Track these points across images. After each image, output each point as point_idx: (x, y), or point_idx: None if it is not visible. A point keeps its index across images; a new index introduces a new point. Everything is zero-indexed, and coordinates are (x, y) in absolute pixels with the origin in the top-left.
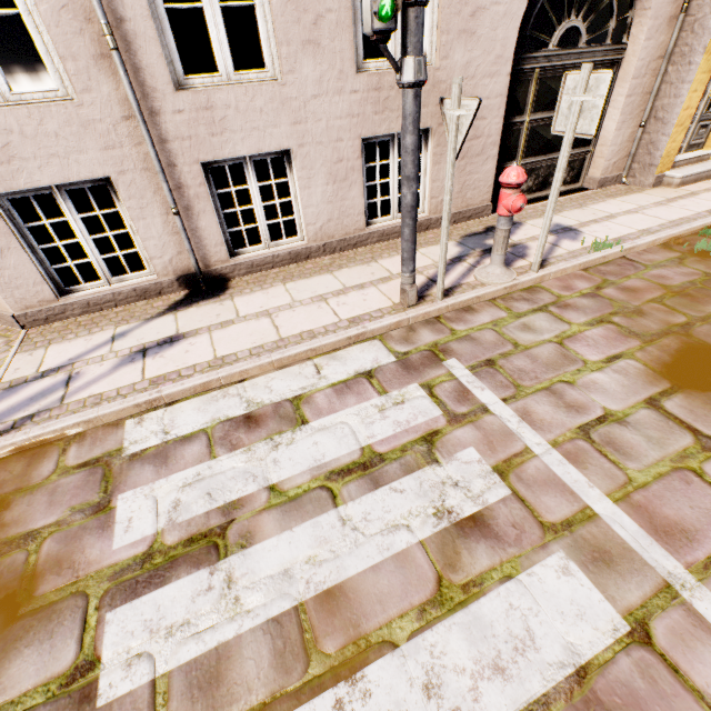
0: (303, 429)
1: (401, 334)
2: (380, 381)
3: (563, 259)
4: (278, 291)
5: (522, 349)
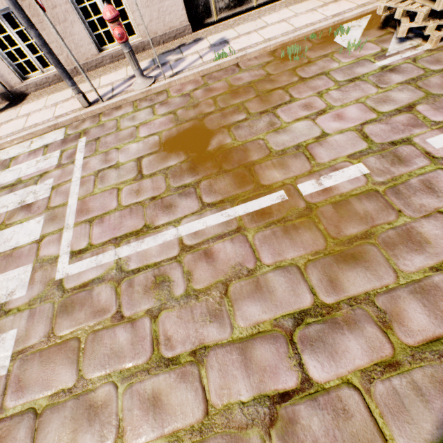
0: (6, 170)
1: (77, 124)
2: (48, 149)
3: (192, 69)
4: (42, 101)
5: (118, 131)
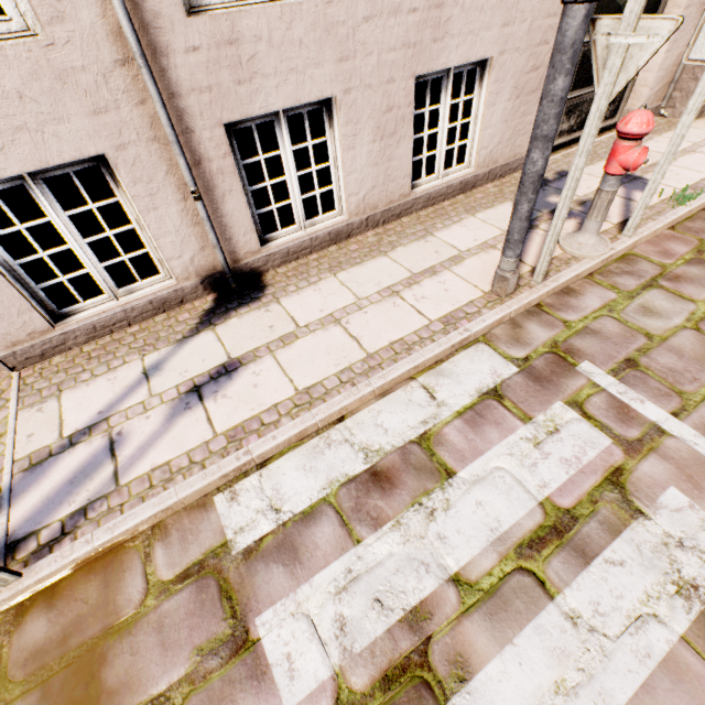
0: (453, 484)
1: (507, 333)
2: (514, 402)
3: (648, 217)
4: (332, 286)
5: (658, 341)
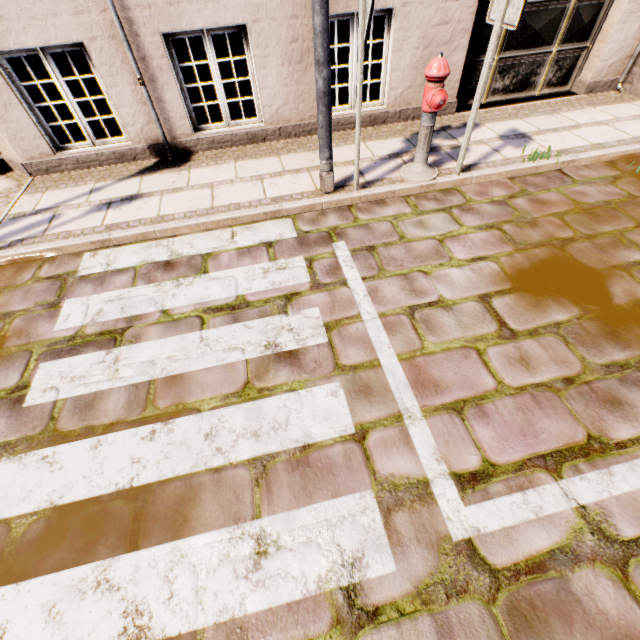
0: (203, 277)
1: (312, 217)
2: (275, 251)
3: (494, 165)
4: (228, 168)
5: (405, 241)
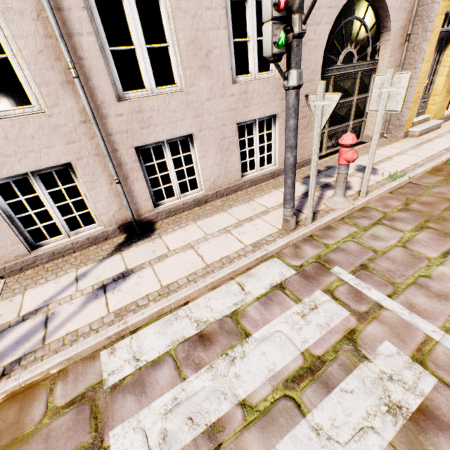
0: (249, 341)
1: (291, 251)
2: (291, 291)
3: (376, 187)
4: (192, 228)
5: (381, 253)
